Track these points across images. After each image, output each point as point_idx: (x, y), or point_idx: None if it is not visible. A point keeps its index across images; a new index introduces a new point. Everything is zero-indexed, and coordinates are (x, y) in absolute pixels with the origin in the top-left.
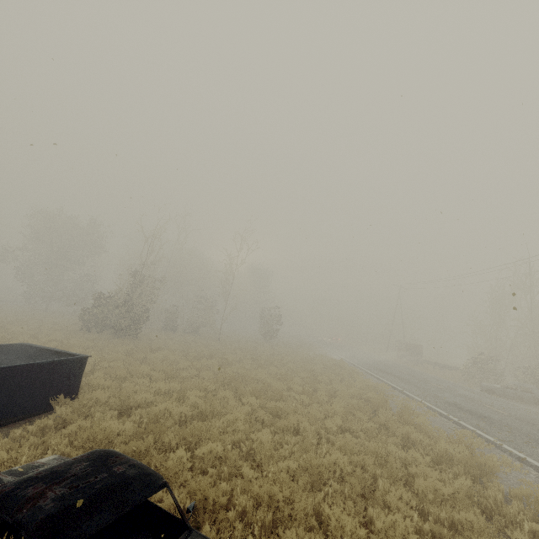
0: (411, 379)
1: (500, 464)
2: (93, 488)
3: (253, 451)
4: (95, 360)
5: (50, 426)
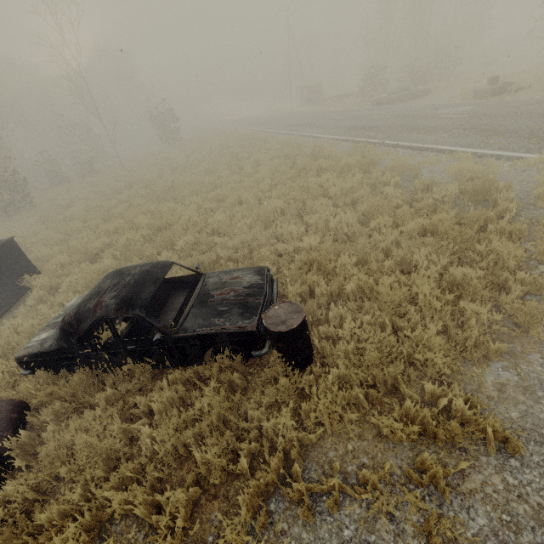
0: (317, 122)
1: (382, 156)
2: (130, 284)
3: (216, 229)
4: (17, 242)
5: (44, 295)
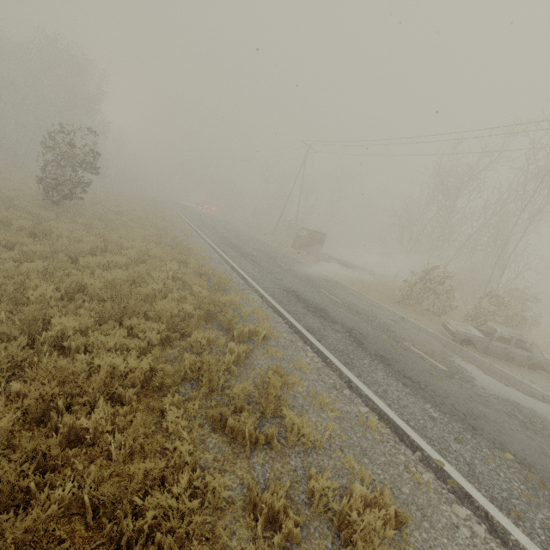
0: (370, 334)
1: None
2: None
3: None
4: None
5: None
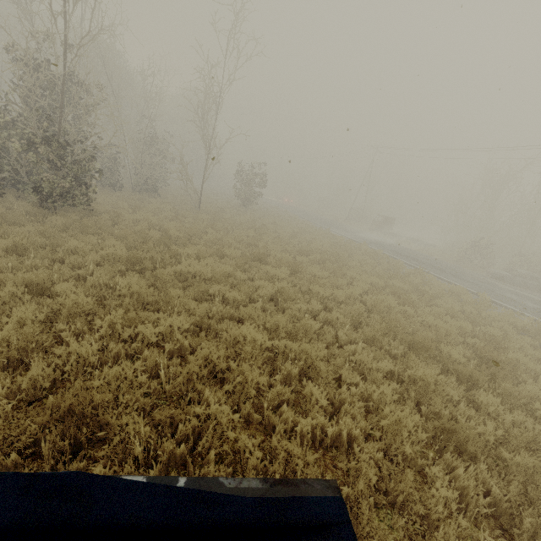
0: (444, 269)
1: None
2: None
3: None
4: (112, 322)
5: None
